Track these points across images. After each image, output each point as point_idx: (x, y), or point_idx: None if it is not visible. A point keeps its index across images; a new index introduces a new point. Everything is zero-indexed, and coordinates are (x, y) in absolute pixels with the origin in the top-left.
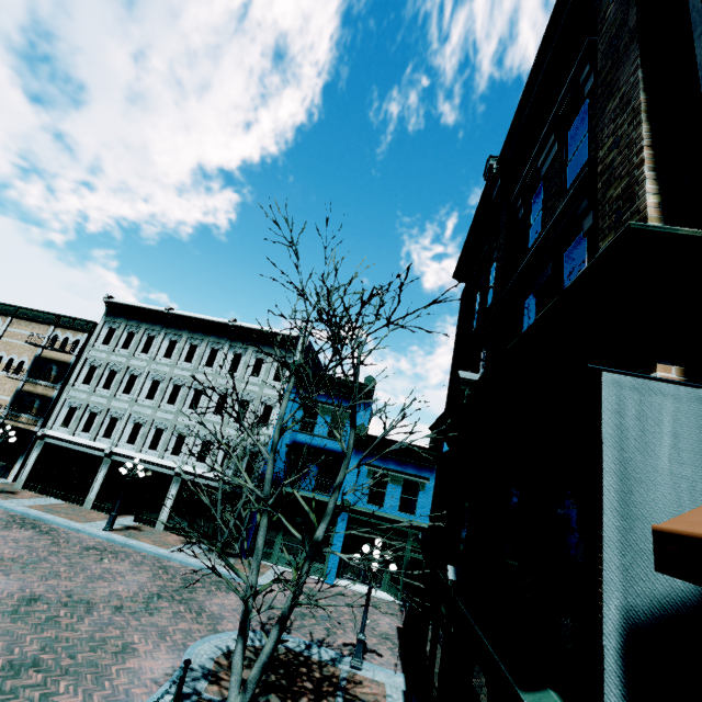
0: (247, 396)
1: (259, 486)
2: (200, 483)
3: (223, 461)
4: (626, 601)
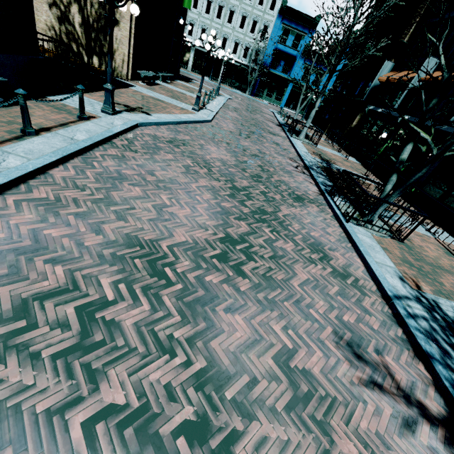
0: (256, 18)
1: (261, 69)
2: (234, 64)
3: (244, 55)
4: (374, 83)
